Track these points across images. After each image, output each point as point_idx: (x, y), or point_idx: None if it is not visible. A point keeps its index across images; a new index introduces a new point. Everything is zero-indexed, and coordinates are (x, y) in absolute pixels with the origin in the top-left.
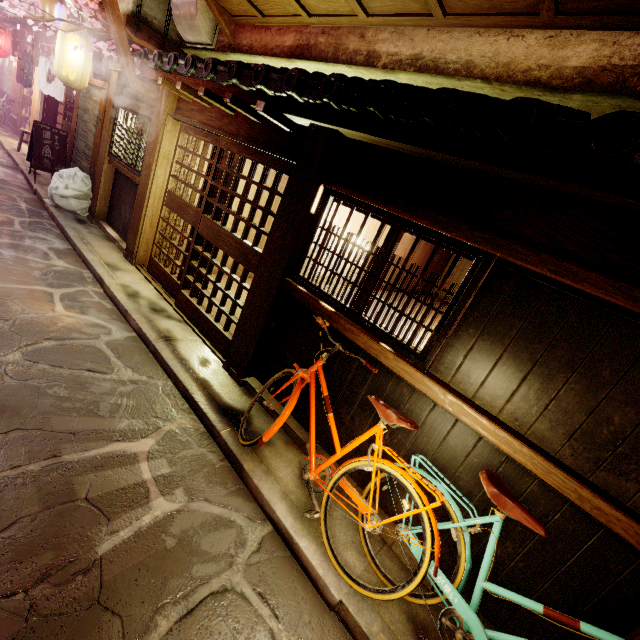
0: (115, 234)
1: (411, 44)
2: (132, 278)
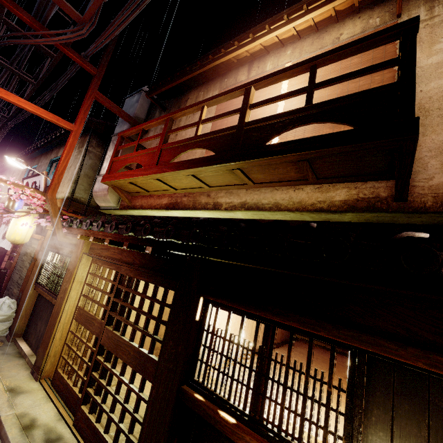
0: (28, 348)
1: (238, 197)
2: (33, 400)
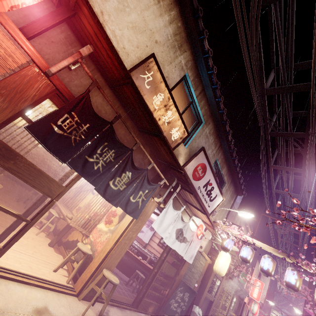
0: None
1: None
2: None
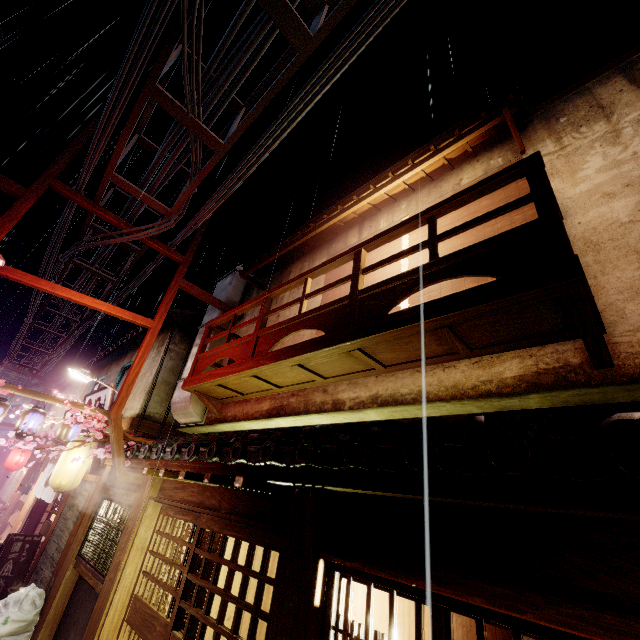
0: None
1: (366, 388)
2: None
